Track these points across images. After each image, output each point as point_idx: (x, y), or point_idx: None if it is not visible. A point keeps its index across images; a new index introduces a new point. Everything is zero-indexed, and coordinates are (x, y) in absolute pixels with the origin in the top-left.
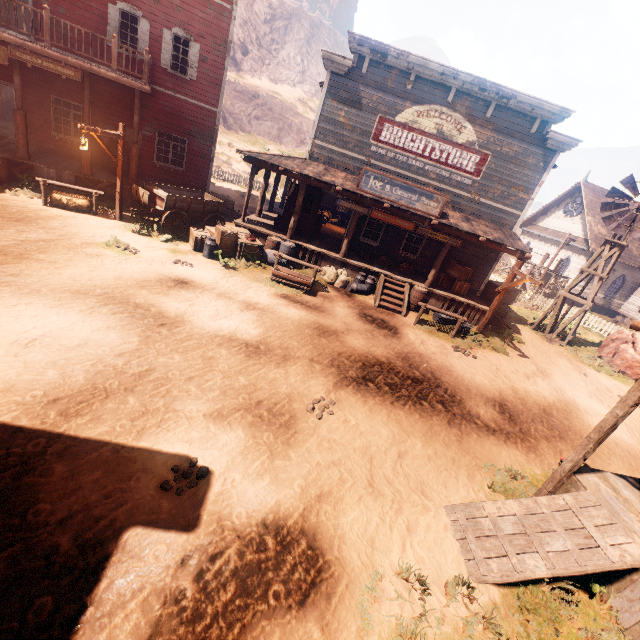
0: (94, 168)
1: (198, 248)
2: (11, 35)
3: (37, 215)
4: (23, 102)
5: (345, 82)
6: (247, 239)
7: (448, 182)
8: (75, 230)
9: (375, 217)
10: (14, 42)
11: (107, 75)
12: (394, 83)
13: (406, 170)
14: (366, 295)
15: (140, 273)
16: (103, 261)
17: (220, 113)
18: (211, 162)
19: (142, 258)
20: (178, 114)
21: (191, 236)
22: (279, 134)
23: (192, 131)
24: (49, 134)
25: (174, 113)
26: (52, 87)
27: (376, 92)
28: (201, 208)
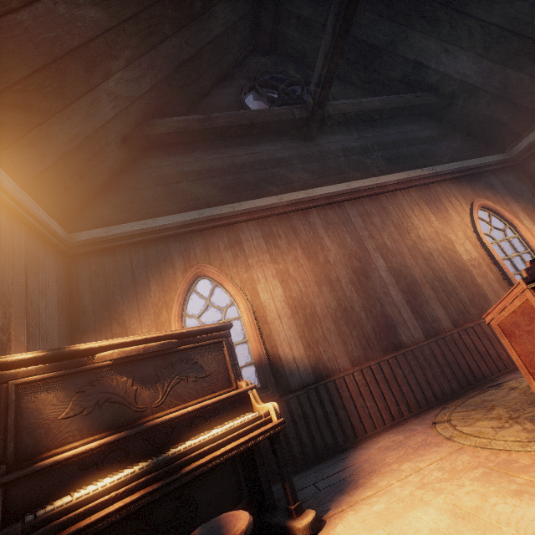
0: None
1: None
2: None
3: None
4: None
5: None
6: None
7: None
8: None
9: None
10: None
11: None
12: None
13: None
14: None
15: None
16: None
17: None
18: None
19: None
20: None
21: None
22: None
23: None
24: None
25: None
26: None
27: None
28: None
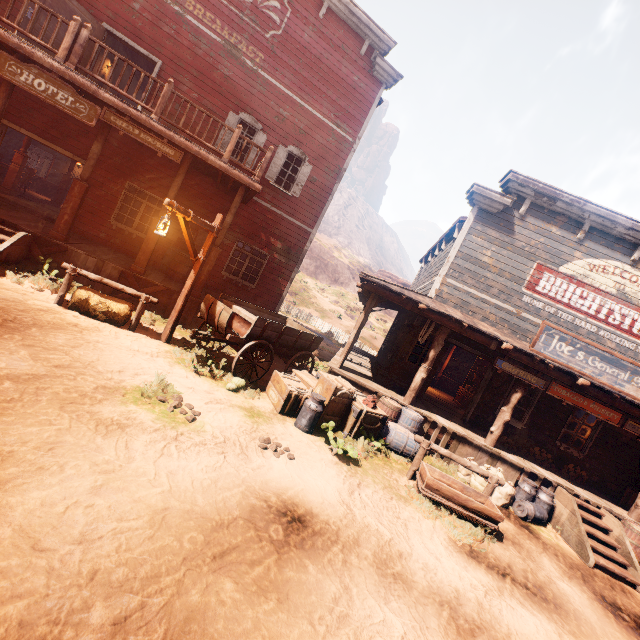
0: (146, 267)
1: (287, 409)
2: (114, 96)
3: (35, 318)
4: (90, 182)
5: (495, 220)
6: (365, 402)
7: (633, 356)
8: (91, 355)
9: (555, 394)
10: (114, 104)
11: (215, 163)
12: (560, 230)
13: (571, 331)
14: (542, 524)
15: (207, 489)
16: (129, 445)
17: (314, 234)
18: (289, 283)
19: (206, 433)
20: (267, 227)
21: (275, 385)
22: (316, 270)
23: (277, 247)
24: (106, 221)
25: (263, 225)
26: (133, 174)
27: (535, 236)
28: (291, 341)
